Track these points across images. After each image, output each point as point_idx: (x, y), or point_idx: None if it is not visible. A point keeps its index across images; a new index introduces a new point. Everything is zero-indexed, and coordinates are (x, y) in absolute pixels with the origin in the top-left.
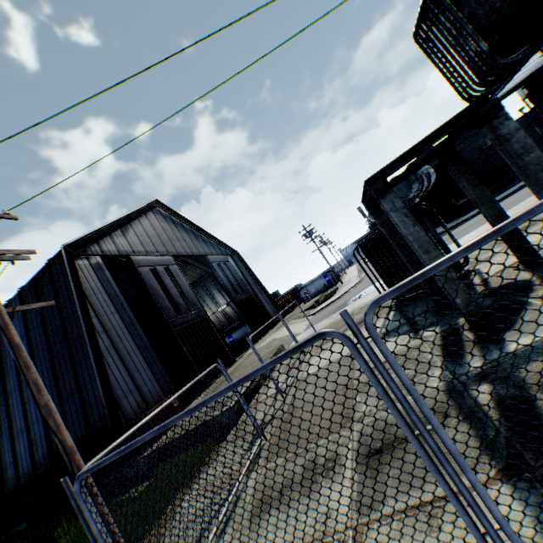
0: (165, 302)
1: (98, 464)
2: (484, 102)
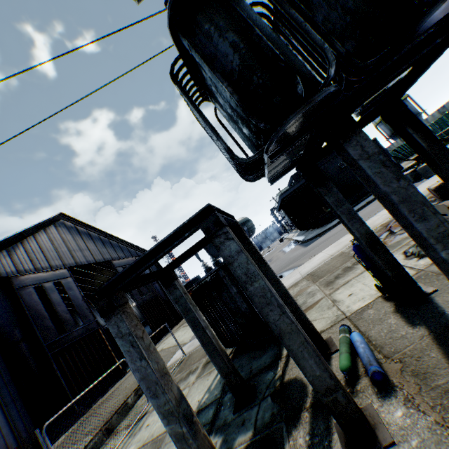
0: (46, 322)
1: None
2: (210, 212)
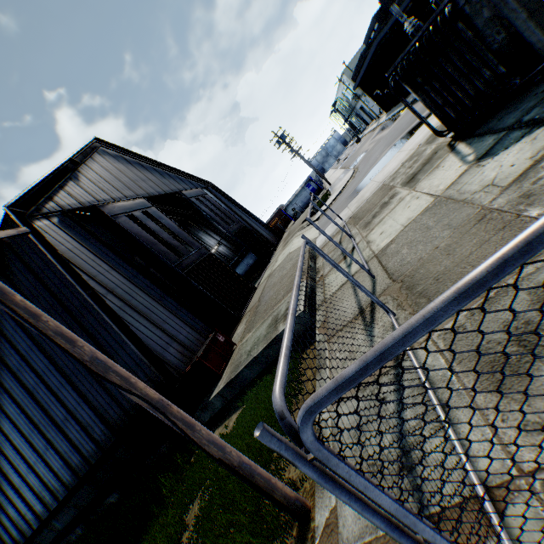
0: (160, 248)
1: (381, 358)
2: None
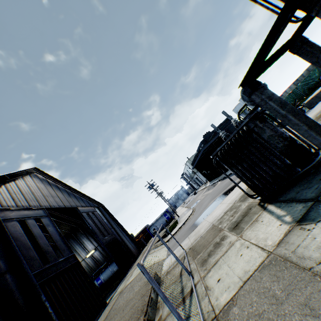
0: (30, 252)
1: None
2: None
